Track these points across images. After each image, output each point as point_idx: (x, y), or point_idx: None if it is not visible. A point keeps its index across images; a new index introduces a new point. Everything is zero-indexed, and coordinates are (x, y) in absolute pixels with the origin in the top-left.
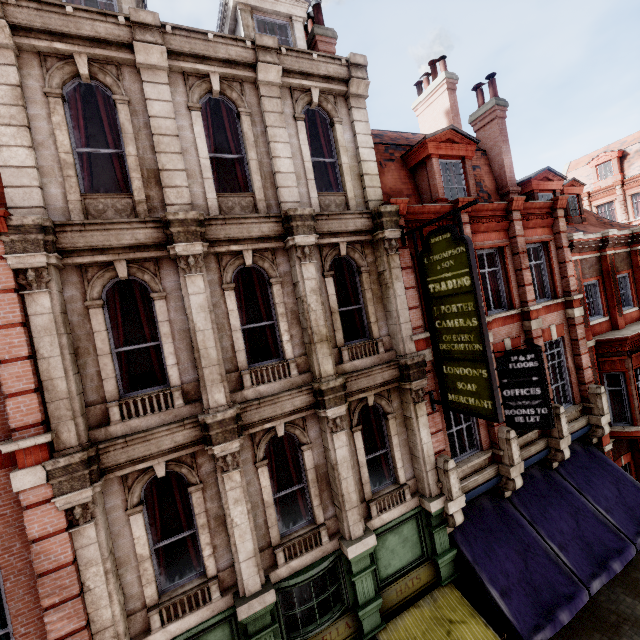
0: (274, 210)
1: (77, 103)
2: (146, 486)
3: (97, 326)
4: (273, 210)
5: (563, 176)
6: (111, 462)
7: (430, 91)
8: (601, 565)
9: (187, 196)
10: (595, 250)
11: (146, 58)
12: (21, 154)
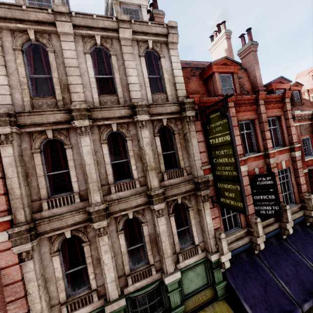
0: (128, 103)
1: (30, 53)
2: (62, 242)
3: (37, 162)
4: (128, 103)
5: (290, 80)
6: (42, 230)
7: (217, 40)
8: (310, 295)
9: (83, 97)
10: (308, 120)
11: (62, 29)
12: (1, 79)
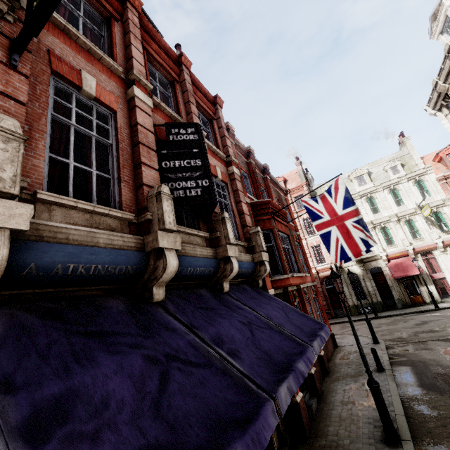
0: None
1: None
2: None
3: None
4: None
5: None
6: None
7: None
8: (285, 369)
9: None
10: (244, 156)
11: None
12: None
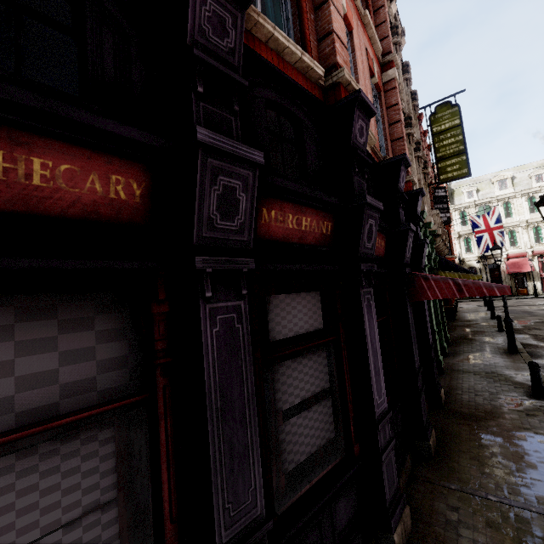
0: None
1: None
2: None
3: None
4: None
5: None
6: None
7: None
8: None
9: None
10: None
11: None
12: None
